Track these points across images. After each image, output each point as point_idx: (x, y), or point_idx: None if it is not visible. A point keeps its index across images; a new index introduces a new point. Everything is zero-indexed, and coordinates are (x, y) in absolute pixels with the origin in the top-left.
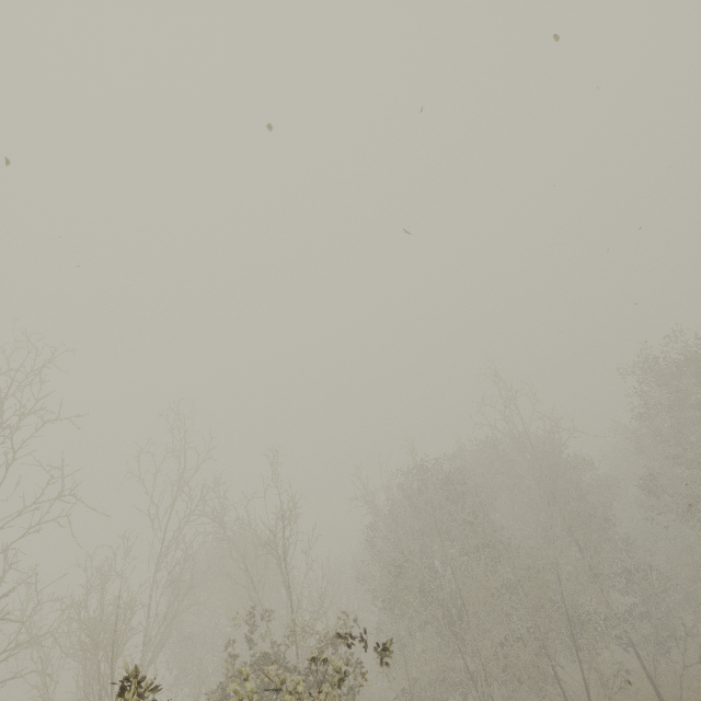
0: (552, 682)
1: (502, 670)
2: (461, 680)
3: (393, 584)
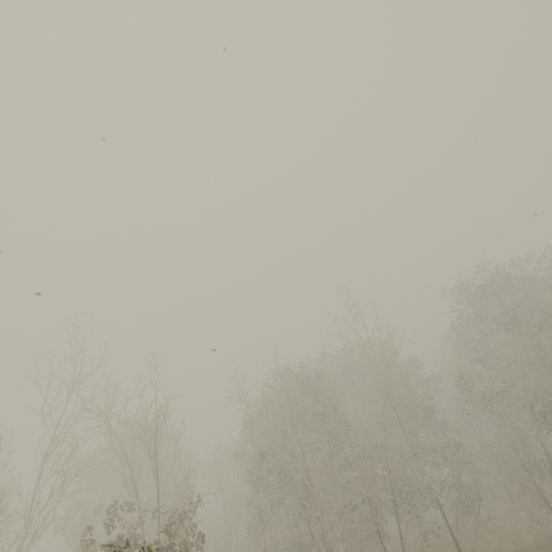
0: (377, 543)
1: (343, 533)
2: (307, 544)
3: (257, 466)
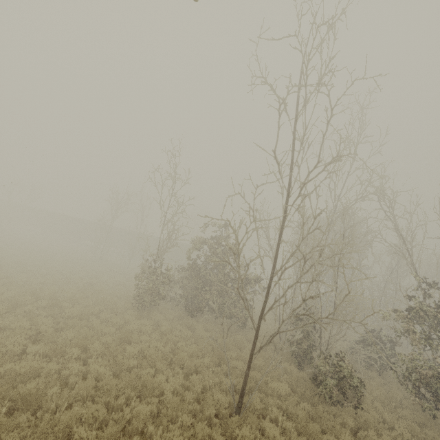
0: None
1: None
2: None
3: None
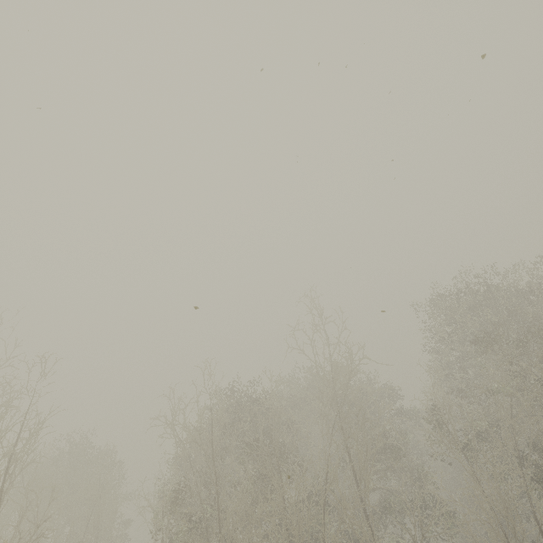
0: None
1: None
2: None
3: (167, 508)
